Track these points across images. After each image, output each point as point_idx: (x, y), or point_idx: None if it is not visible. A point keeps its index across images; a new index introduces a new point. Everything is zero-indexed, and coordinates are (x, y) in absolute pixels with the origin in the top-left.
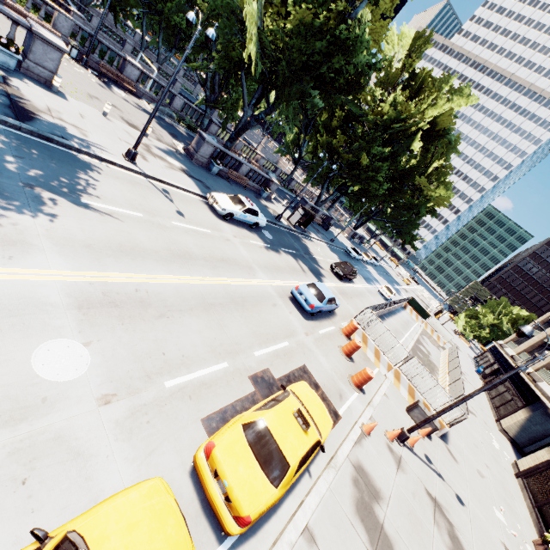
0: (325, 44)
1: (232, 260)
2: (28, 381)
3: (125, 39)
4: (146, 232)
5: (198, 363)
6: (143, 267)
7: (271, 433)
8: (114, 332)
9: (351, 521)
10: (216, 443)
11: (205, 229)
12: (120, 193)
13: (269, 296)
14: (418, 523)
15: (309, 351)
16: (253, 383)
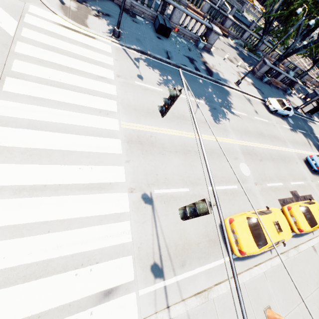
0: None
1: (277, 137)
2: (241, 173)
3: None
4: (249, 123)
5: (273, 180)
6: (252, 140)
7: (311, 212)
8: (251, 163)
9: None
10: (292, 207)
11: (265, 120)
12: (238, 104)
13: (294, 157)
14: None
15: (313, 189)
16: (291, 194)
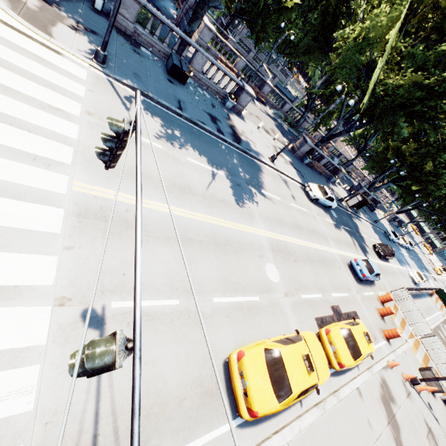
0: (426, 92)
1: (318, 232)
2: (267, 278)
3: (251, 49)
4: (283, 210)
5: (310, 290)
6: (285, 232)
7: (354, 337)
8: (283, 265)
9: (378, 401)
10: (331, 330)
11: (304, 209)
12: (271, 185)
13: (336, 260)
14: (415, 430)
15: (358, 303)
16: (332, 310)
